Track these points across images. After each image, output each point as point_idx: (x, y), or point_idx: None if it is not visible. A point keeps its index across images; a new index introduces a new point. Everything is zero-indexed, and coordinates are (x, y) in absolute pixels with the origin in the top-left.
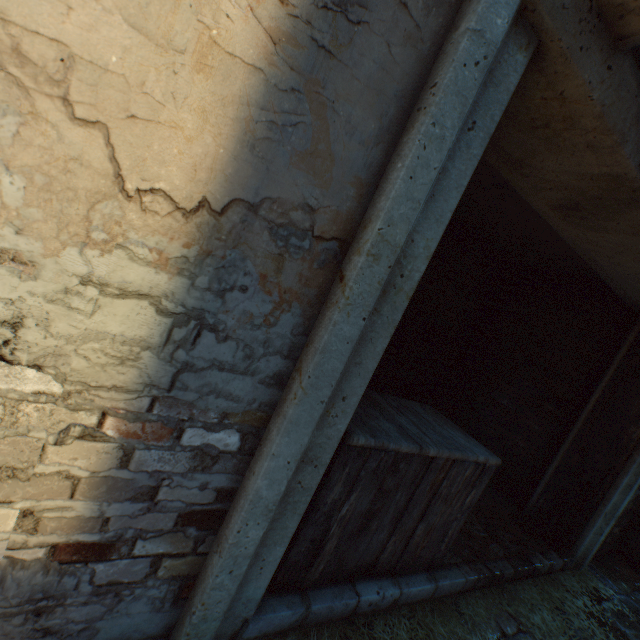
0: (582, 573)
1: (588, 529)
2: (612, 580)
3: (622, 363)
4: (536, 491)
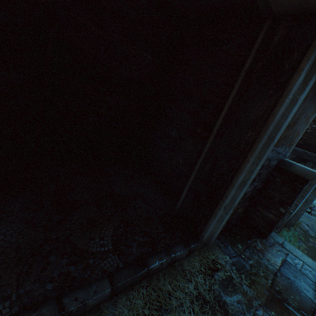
0: (208, 249)
1: (212, 220)
2: (232, 246)
3: (248, 74)
4: (182, 195)
